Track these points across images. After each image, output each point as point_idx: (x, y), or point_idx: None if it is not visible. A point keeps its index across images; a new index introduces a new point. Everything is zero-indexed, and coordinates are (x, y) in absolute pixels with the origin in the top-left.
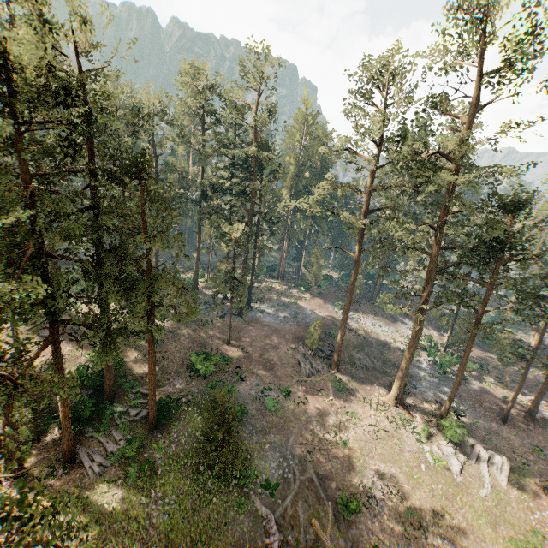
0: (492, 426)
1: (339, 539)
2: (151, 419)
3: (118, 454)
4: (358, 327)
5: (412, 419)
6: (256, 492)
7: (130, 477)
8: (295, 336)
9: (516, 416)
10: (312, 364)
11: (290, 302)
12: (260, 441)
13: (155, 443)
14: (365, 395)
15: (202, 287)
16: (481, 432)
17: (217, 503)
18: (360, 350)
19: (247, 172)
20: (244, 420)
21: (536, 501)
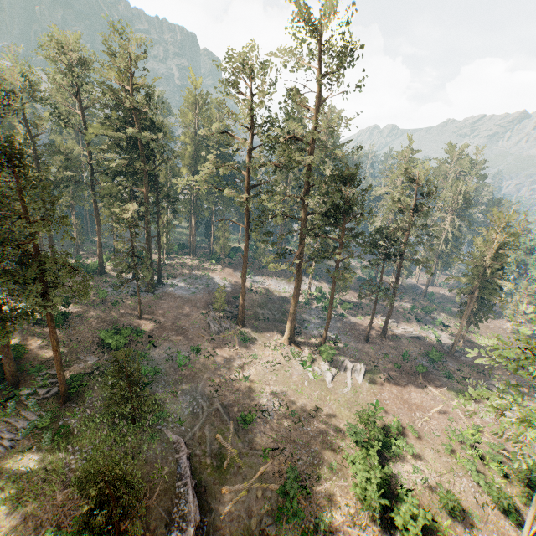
0: (358, 346)
1: (238, 444)
2: (63, 393)
3: (30, 427)
4: (263, 288)
5: (301, 351)
6: (168, 427)
7: (45, 441)
8: (206, 303)
9: (376, 336)
10: (221, 324)
11: (202, 274)
12: (173, 391)
13: (69, 412)
14: (265, 340)
15: (110, 270)
16: (350, 351)
17: (132, 441)
18: (263, 307)
19: (139, 153)
20: (158, 378)
21: (379, 388)
